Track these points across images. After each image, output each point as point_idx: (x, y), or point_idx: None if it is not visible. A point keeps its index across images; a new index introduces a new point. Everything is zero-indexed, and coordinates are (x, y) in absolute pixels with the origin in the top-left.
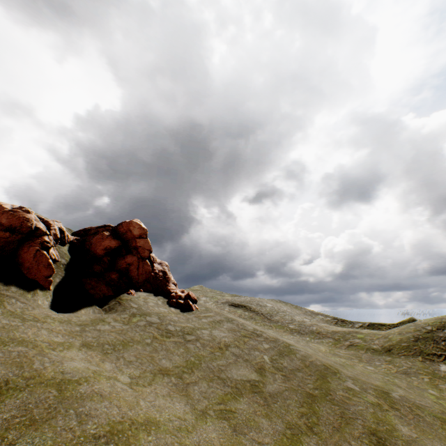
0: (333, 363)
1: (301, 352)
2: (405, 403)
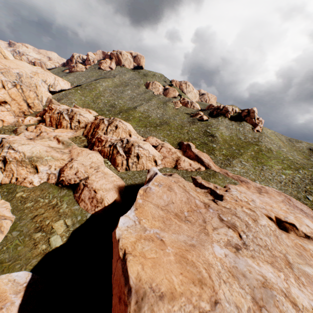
0: (266, 148)
1: (259, 143)
2: (261, 152)
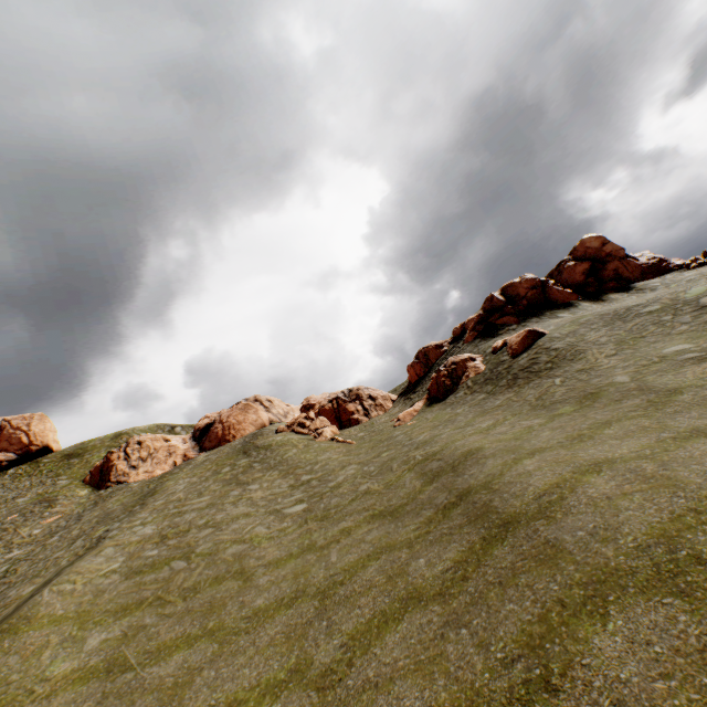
0: None
1: None
2: None
